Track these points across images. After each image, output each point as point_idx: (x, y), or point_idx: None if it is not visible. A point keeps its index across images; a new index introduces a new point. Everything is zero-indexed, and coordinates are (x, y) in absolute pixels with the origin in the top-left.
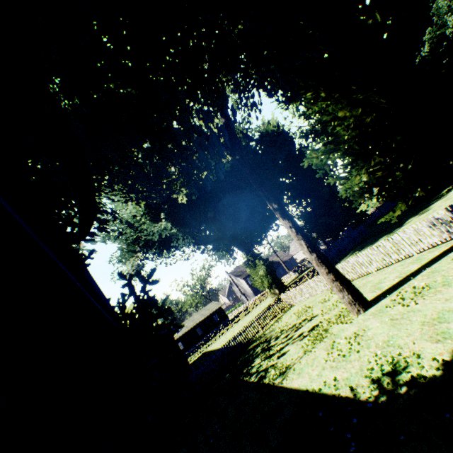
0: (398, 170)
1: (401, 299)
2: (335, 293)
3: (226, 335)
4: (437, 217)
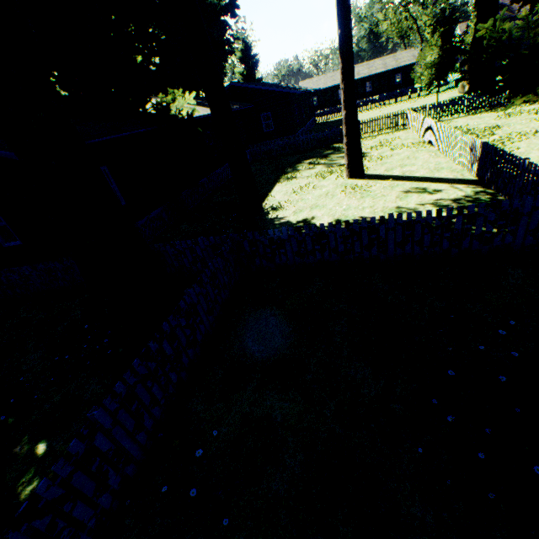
0: (525, 49)
1: (353, 188)
2: (407, 148)
3: (371, 114)
4: (476, 146)
